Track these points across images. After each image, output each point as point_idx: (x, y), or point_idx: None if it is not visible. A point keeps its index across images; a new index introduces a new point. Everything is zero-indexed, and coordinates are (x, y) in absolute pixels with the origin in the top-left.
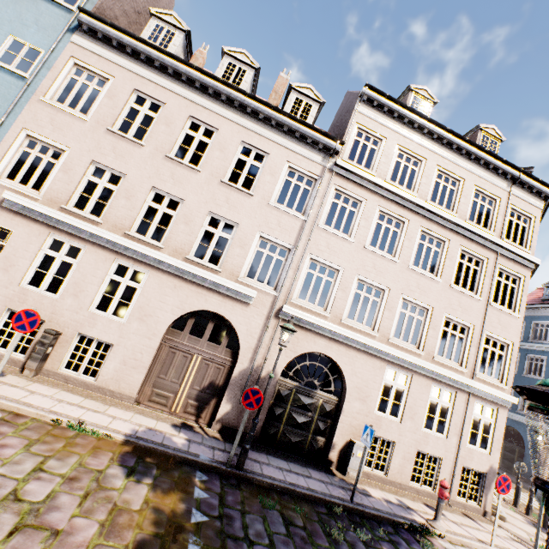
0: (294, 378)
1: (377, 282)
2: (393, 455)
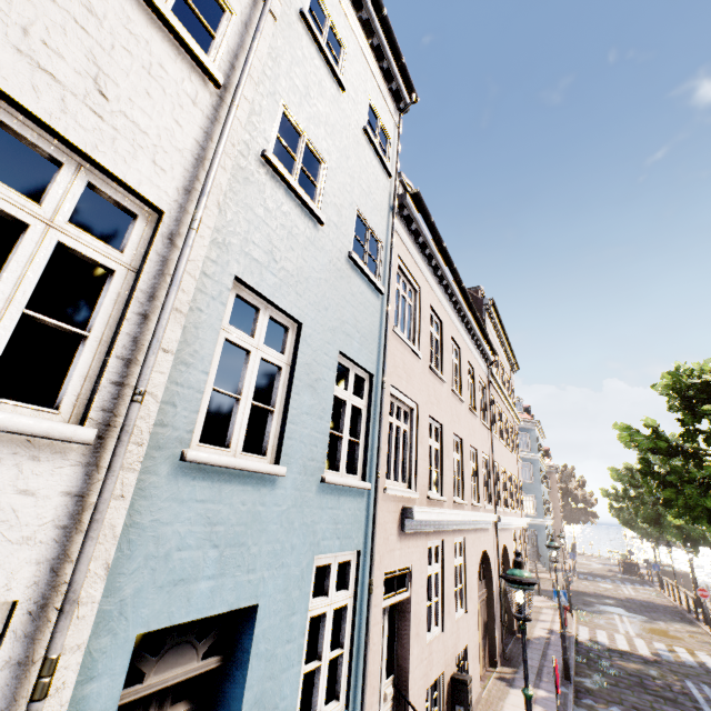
0: None
1: (503, 467)
2: None
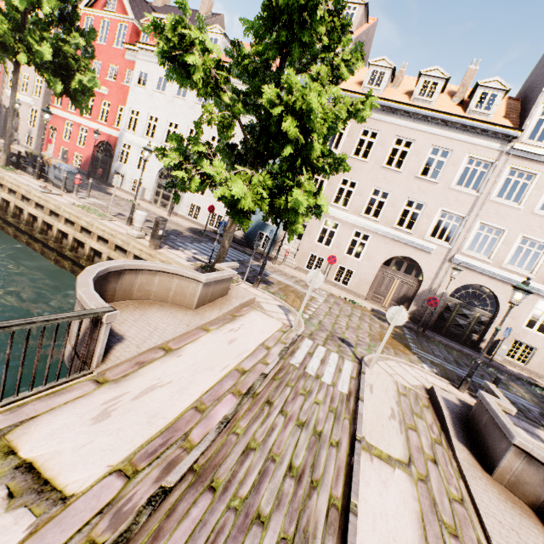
0: None
1: (540, 239)
2: (533, 356)
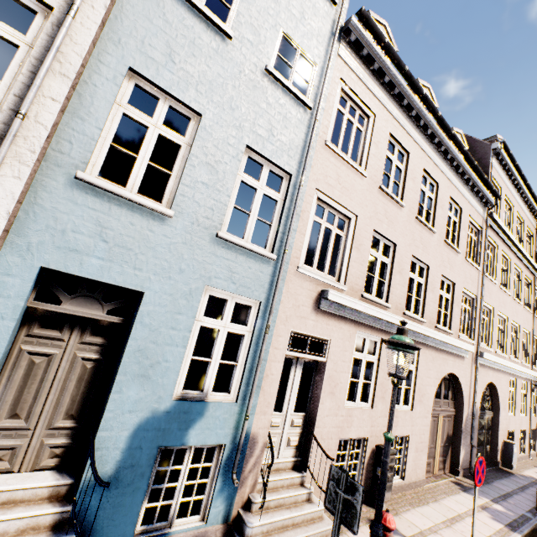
0: None
1: (503, 314)
2: (514, 440)
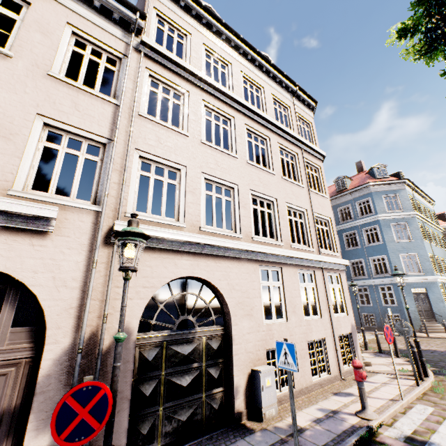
0: (154, 330)
1: (224, 180)
2: None
